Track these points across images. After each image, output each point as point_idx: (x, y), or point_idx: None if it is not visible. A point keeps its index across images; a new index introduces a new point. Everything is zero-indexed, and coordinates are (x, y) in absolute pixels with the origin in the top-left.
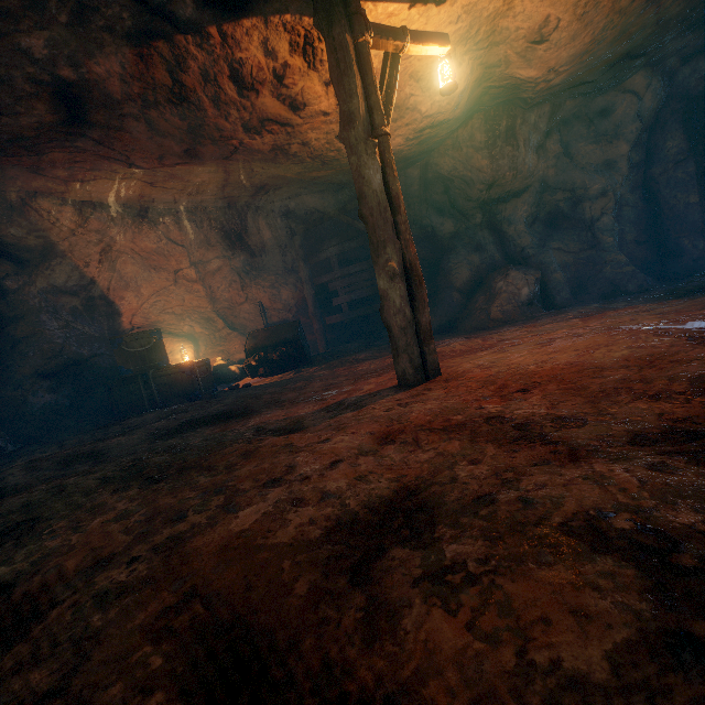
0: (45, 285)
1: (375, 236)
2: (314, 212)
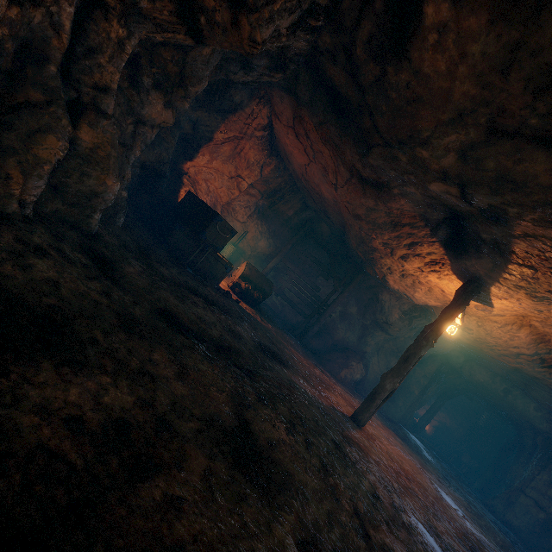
0: (195, 116)
1: (403, 370)
2: (320, 234)
